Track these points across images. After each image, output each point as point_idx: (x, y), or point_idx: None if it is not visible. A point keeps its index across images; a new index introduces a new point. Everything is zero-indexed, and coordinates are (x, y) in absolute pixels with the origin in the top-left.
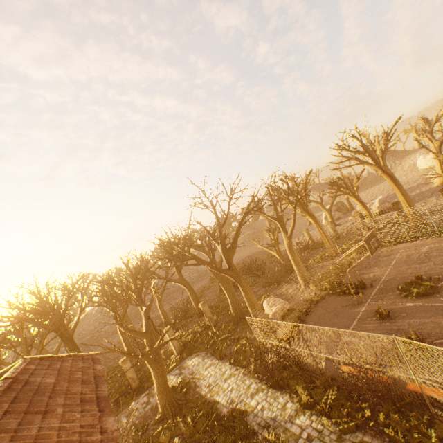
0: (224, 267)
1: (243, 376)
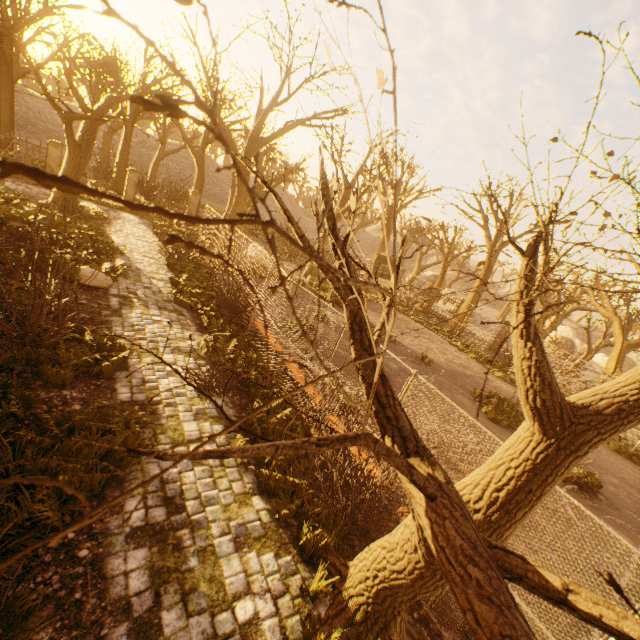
0: None
1: (158, 250)
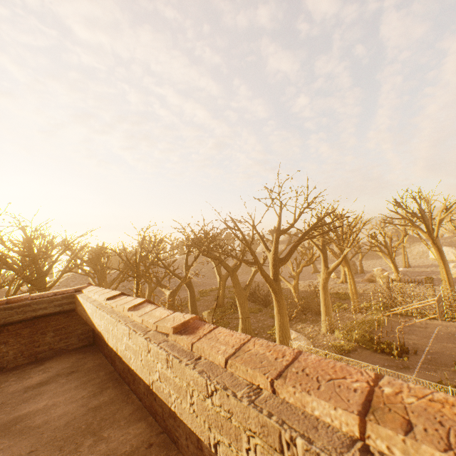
0: (215, 285)
1: None
